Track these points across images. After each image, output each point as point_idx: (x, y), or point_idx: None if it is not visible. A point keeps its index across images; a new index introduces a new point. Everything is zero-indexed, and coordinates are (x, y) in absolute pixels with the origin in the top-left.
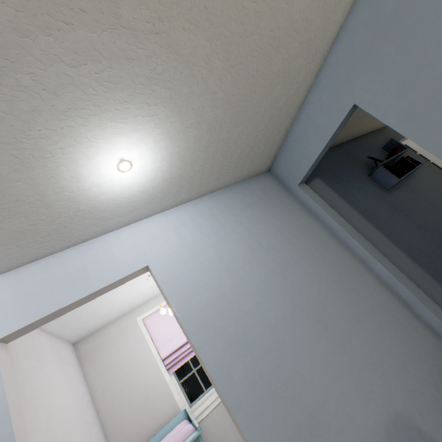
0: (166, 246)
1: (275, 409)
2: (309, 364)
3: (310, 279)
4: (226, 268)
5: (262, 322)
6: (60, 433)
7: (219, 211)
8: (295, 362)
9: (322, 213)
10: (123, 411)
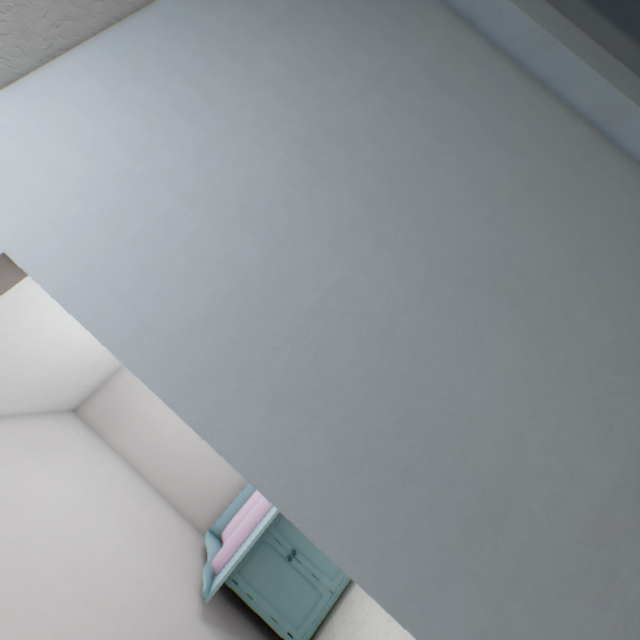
0: (46, 189)
1: (412, 505)
2: (480, 392)
3: (467, 195)
4: (242, 214)
5: (356, 326)
6: (51, 567)
7: (193, 54)
8: (448, 395)
9: (488, 3)
10: (189, 474)
